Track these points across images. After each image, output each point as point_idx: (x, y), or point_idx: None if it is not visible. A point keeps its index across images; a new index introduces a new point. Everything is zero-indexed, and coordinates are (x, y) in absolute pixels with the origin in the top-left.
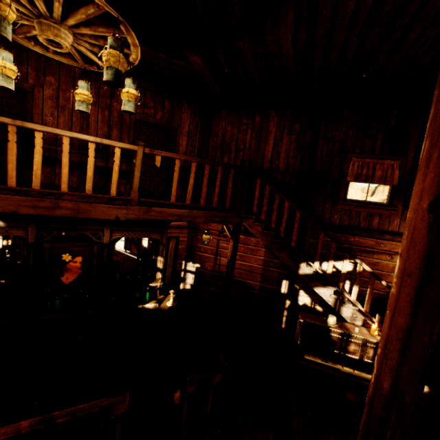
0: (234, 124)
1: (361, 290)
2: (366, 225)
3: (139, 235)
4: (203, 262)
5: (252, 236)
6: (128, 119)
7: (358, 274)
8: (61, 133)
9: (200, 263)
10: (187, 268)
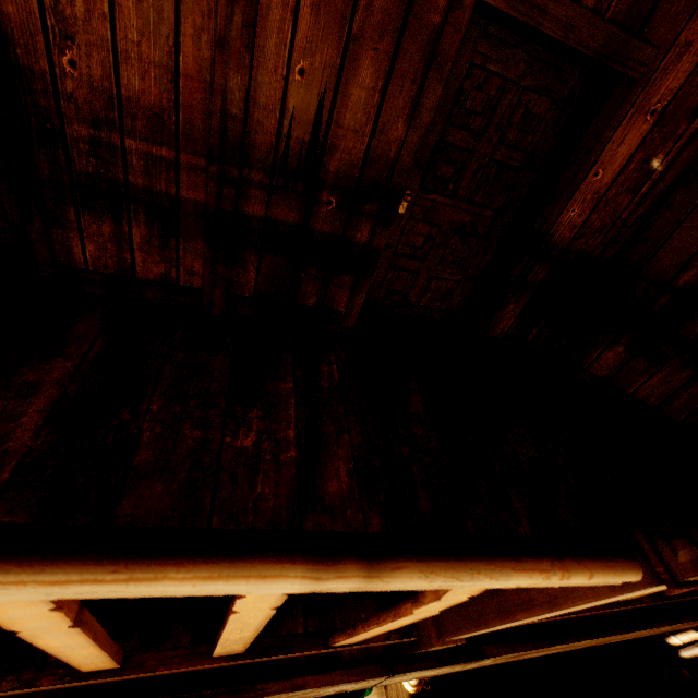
0: None
1: None
2: None
3: None
4: None
5: None
6: None
7: None
8: None
9: None
10: None
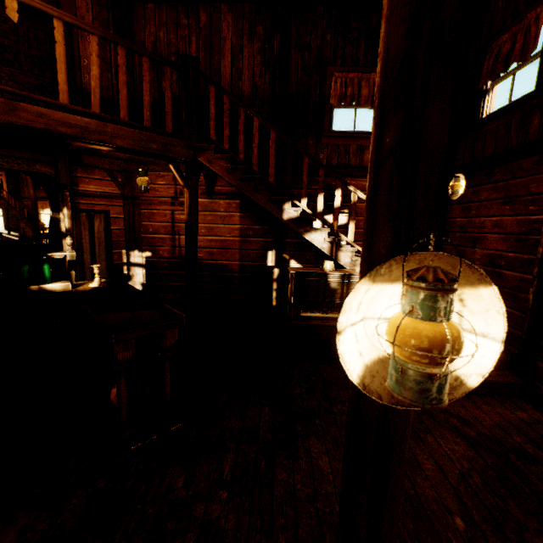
0: (169, 27)
1: (359, 245)
2: (357, 162)
3: (6, 163)
4: (156, 247)
5: (220, 197)
6: None
7: (353, 206)
8: None
9: (151, 250)
10: (131, 260)
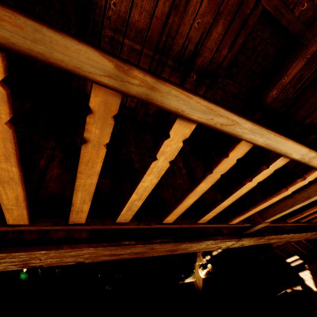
0: None
1: None
2: None
3: None
4: None
5: None
6: (251, 4)
7: None
8: (245, 134)
9: None
10: None
